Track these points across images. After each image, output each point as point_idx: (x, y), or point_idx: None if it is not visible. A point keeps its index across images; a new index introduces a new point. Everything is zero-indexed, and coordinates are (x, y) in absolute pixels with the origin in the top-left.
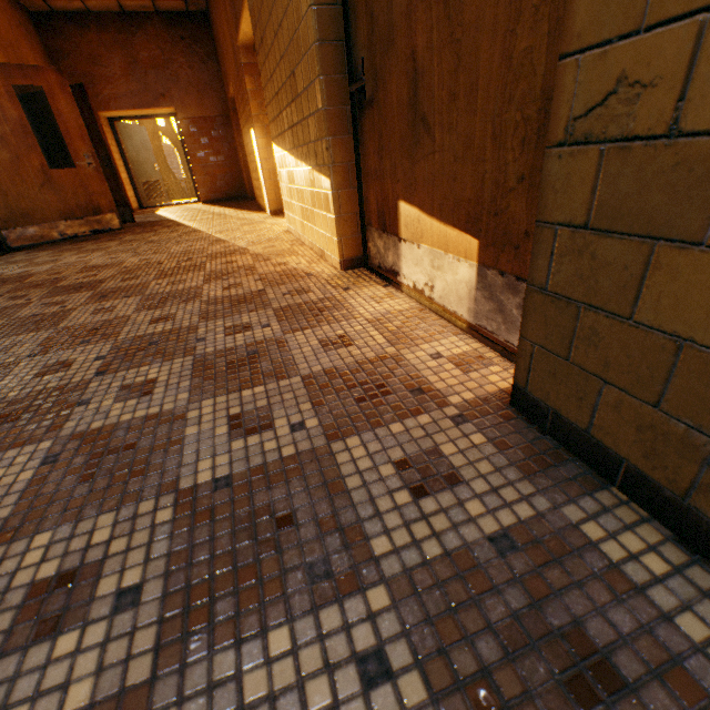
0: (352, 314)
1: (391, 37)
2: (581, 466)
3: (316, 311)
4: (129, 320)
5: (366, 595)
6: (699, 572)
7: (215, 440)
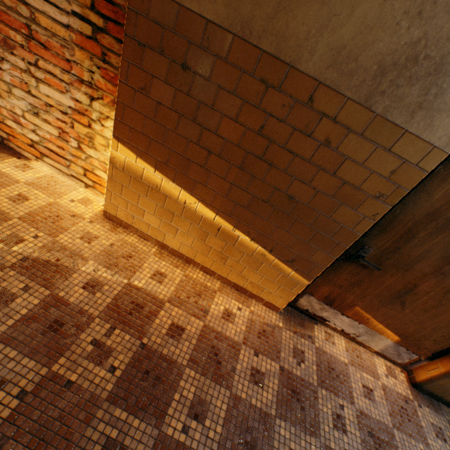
0: (342, 363)
1: (406, 267)
2: (433, 400)
3: (331, 371)
4: None
5: None
6: None
7: None
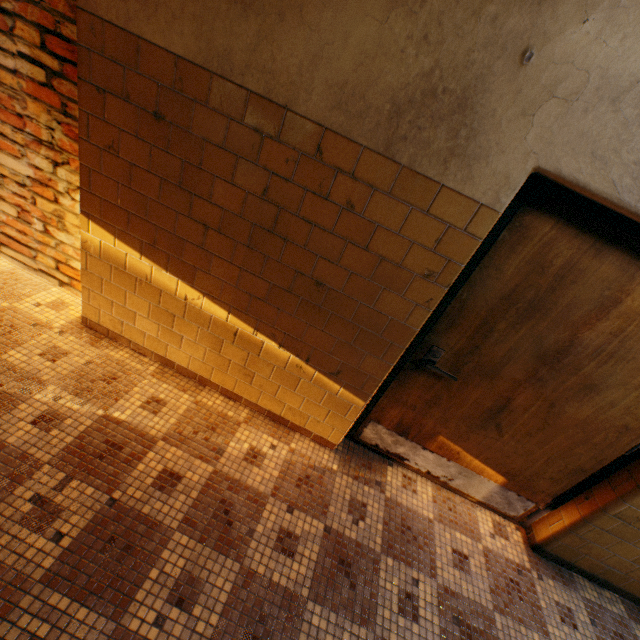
0: (425, 519)
1: (492, 374)
2: (563, 568)
3: (406, 531)
4: None
5: None
6: (595, 587)
7: None
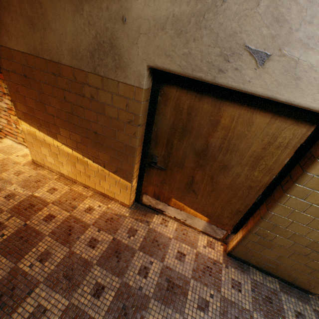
0: (167, 238)
1: (181, 165)
2: (245, 264)
3: (155, 242)
4: (76, 306)
5: (254, 316)
6: (263, 275)
7: (205, 318)
